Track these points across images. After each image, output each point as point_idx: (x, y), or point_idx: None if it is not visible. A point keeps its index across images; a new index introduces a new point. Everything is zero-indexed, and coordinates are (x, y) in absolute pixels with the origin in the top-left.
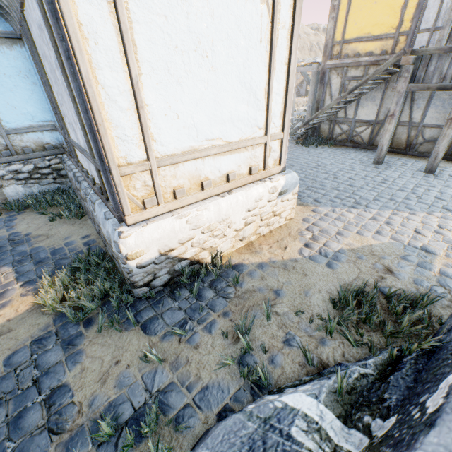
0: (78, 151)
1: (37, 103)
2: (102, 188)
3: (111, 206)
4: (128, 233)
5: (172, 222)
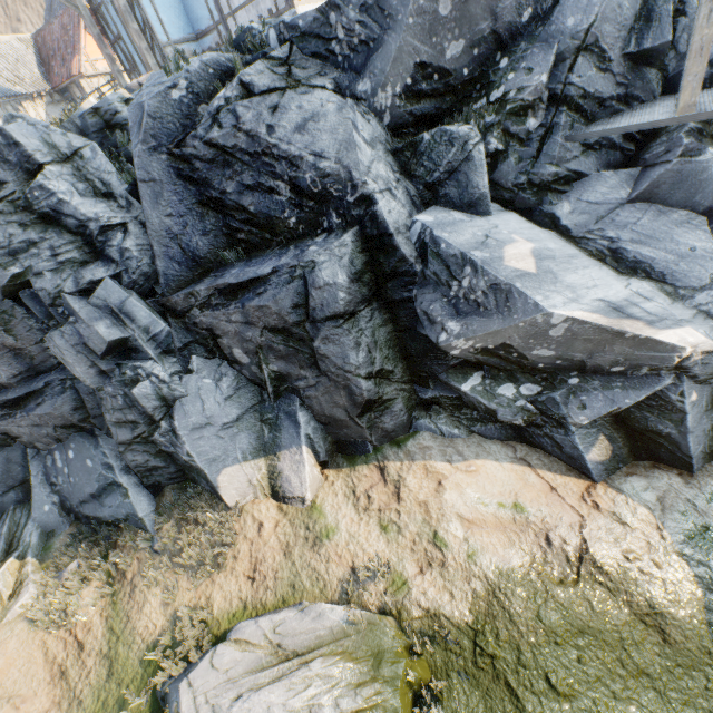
0: (243, 13)
1: (183, 19)
2: (275, 4)
3: (283, 8)
4: (298, 7)
5: (312, 6)
